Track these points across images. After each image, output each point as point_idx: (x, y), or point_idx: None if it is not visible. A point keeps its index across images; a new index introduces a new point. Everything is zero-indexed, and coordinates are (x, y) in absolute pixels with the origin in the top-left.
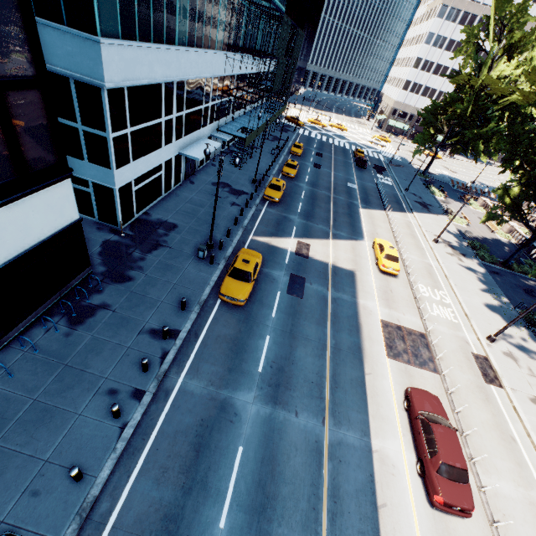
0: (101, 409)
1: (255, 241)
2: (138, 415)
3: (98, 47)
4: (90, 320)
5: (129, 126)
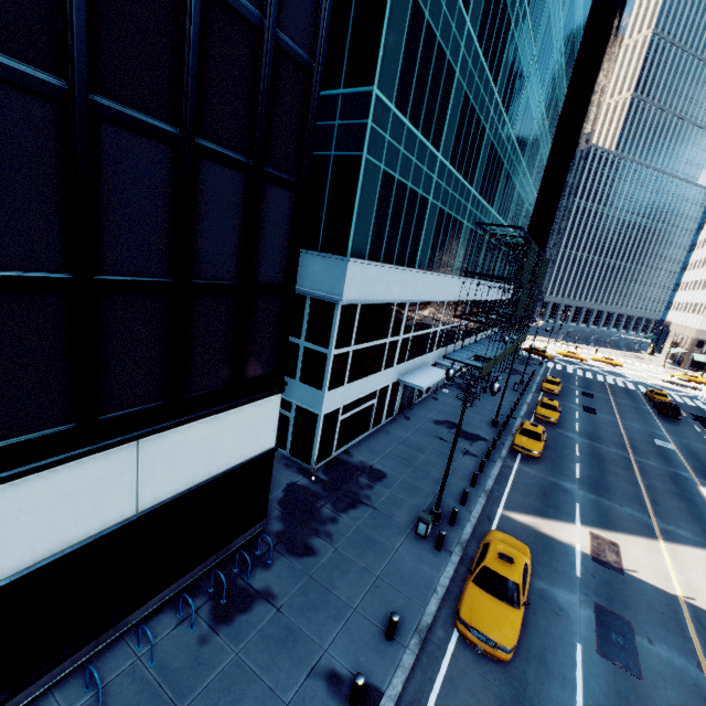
0: None
1: (508, 519)
2: None
3: (345, 265)
4: (241, 618)
5: (353, 344)
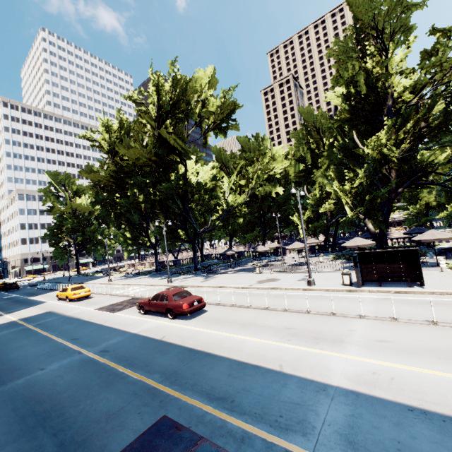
0: None
1: None
2: None
3: None
4: None
5: None
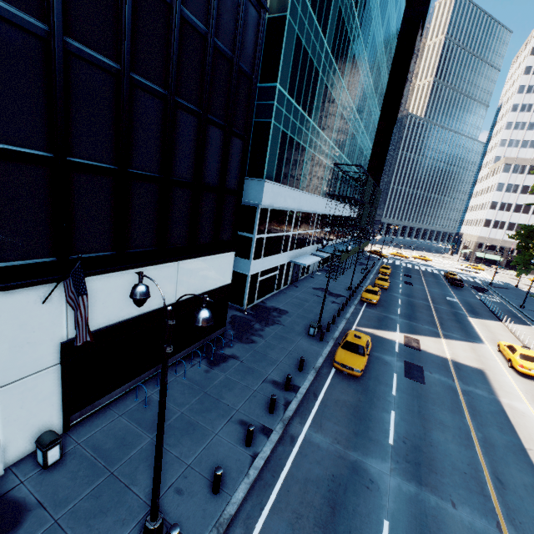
0: (234, 435)
1: (359, 330)
2: (267, 449)
3: (263, 184)
4: (223, 364)
5: (266, 233)
